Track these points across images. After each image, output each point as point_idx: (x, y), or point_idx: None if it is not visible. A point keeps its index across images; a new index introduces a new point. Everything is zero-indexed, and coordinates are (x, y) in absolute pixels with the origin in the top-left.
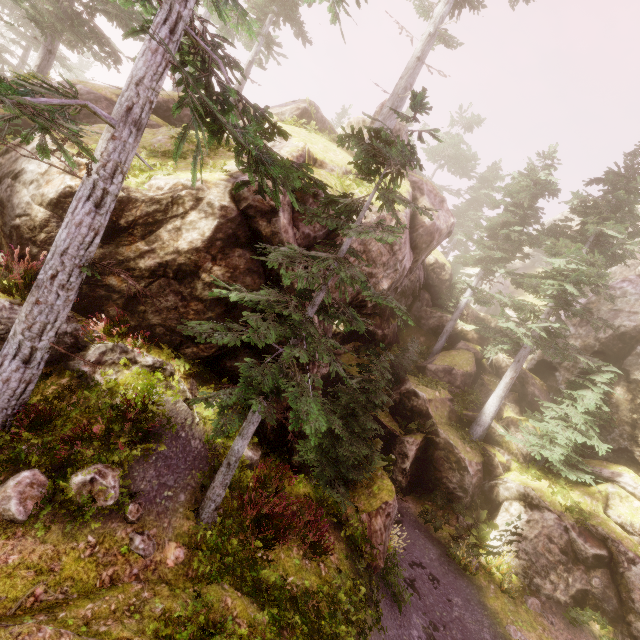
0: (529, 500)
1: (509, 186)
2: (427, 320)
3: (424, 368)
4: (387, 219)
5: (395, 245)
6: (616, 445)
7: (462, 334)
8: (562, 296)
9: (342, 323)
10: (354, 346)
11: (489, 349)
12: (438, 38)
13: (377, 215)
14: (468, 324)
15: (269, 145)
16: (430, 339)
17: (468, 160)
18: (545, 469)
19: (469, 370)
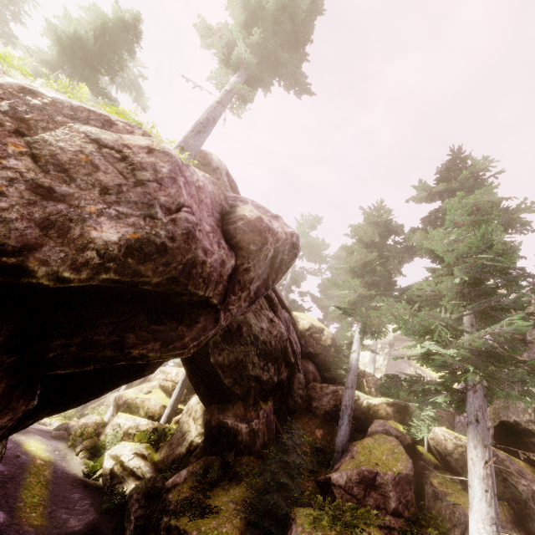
0: None
1: (354, 230)
2: (319, 400)
3: (328, 483)
4: (118, 125)
5: (143, 170)
6: None
7: (371, 411)
8: (476, 291)
9: (200, 429)
10: (203, 463)
11: (416, 423)
12: (241, 106)
13: (87, 107)
14: (374, 396)
15: None
16: (330, 429)
17: (320, 247)
18: None
19: (402, 469)
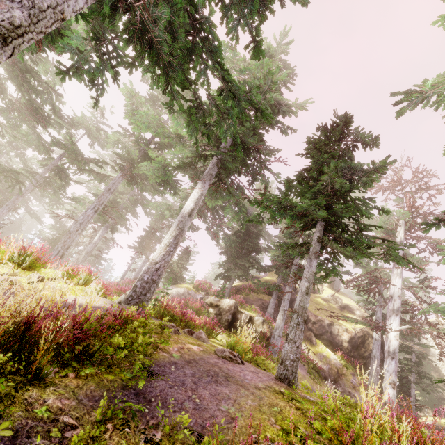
0: (437, 427)
1: None
2: None
3: None
4: None
5: None
6: (443, 396)
7: None
8: None
9: None
10: None
11: None
12: None
13: None
14: None
15: (339, 302)
16: None
17: None
18: (431, 413)
19: None
